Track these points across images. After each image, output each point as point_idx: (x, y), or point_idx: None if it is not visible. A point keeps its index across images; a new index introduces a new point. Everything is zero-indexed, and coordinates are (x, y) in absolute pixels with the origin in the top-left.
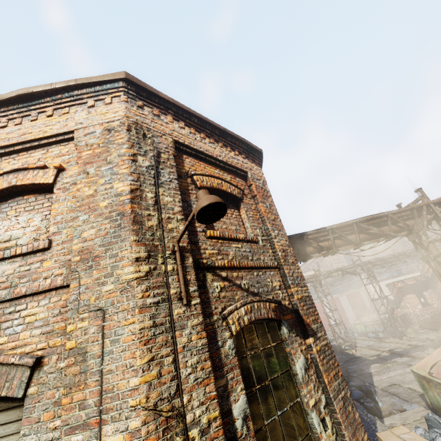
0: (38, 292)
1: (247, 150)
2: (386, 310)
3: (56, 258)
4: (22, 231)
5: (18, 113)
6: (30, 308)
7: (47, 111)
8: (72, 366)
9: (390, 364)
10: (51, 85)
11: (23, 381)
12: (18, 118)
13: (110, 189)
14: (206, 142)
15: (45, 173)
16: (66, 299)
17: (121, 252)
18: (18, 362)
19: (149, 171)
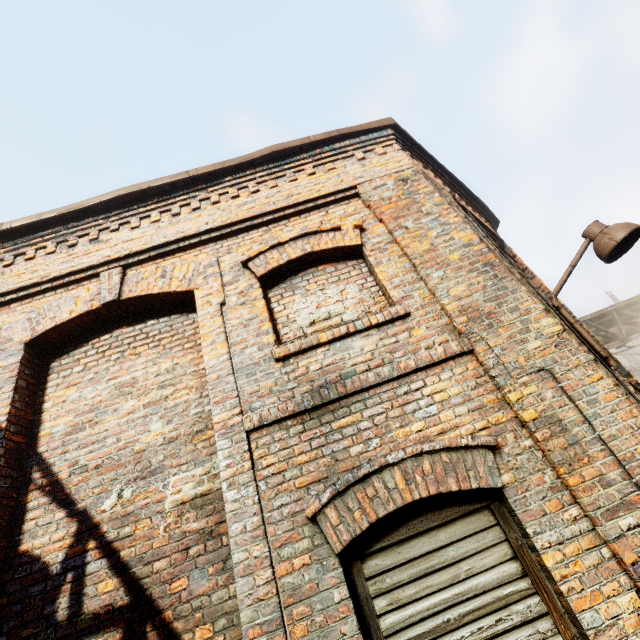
0: (434, 363)
1: (487, 217)
2: None
3: (426, 324)
4: (341, 306)
5: (268, 175)
6: (431, 384)
7: (307, 170)
8: (551, 439)
9: None
10: (309, 138)
11: (490, 467)
12: (271, 181)
13: (451, 240)
14: (463, 203)
15: (344, 235)
16: (474, 368)
17: (521, 304)
18: (473, 442)
19: (469, 222)
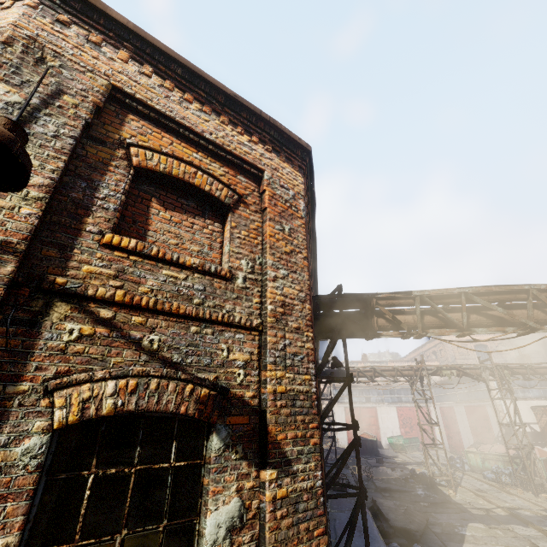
0: None
1: (280, 141)
2: (520, 445)
3: None
4: None
5: None
6: None
7: None
8: None
9: (501, 532)
10: None
11: None
12: None
13: None
14: (191, 107)
15: None
16: None
17: None
18: None
19: (12, 110)
